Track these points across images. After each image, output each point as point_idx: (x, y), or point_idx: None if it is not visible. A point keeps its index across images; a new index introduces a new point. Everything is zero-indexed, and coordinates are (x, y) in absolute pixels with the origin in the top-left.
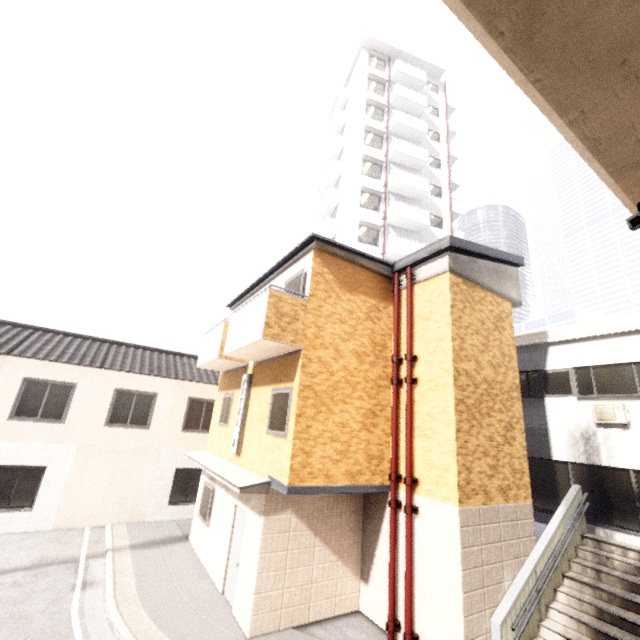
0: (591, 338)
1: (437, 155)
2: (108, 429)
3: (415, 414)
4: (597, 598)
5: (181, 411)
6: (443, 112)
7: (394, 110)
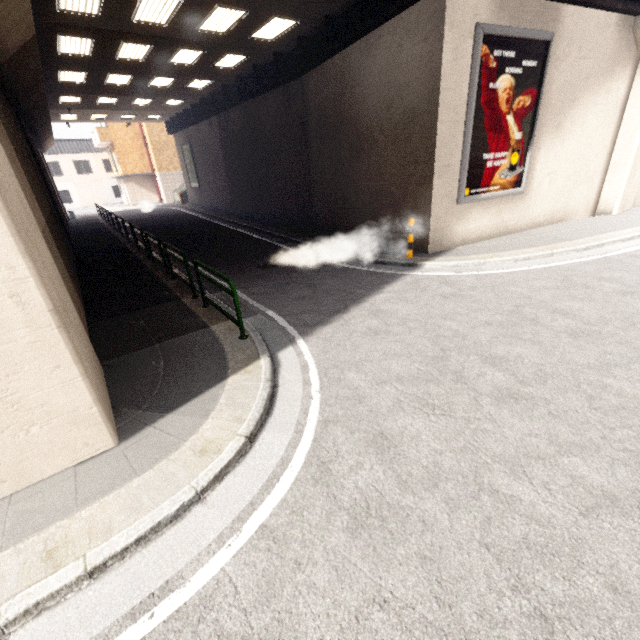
0: None
1: None
2: (79, 176)
3: (150, 154)
4: None
5: (102, 165)
6: None
7: None
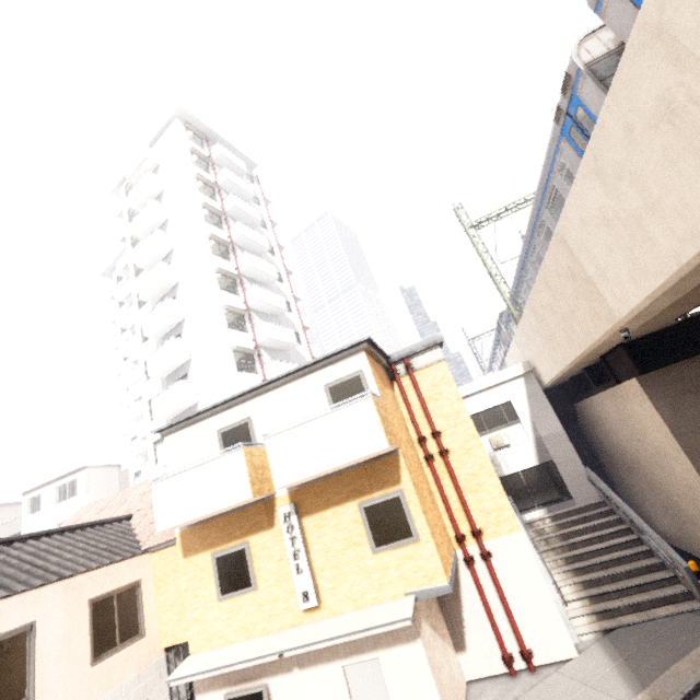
0: (474, 393)
1: (270, 242)
2: None
3: (457, 478)
4: (556, 554)
5: (83, 631)
6: (263, 203)
7: (224, 191)
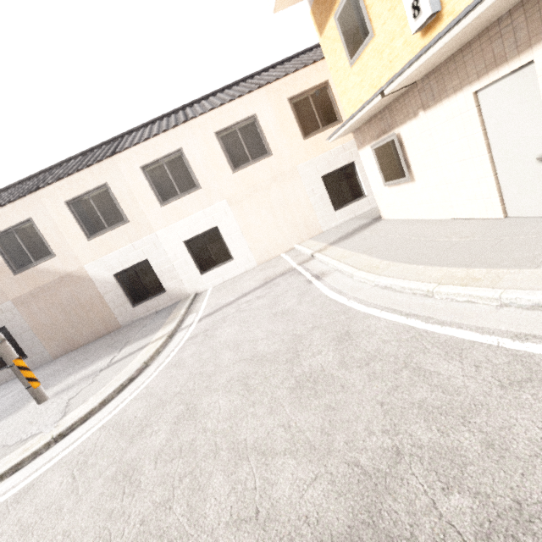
0: None
1: None
2: (238, 174)
3: None
4: None
5: (290, 119)
6: None
7: None
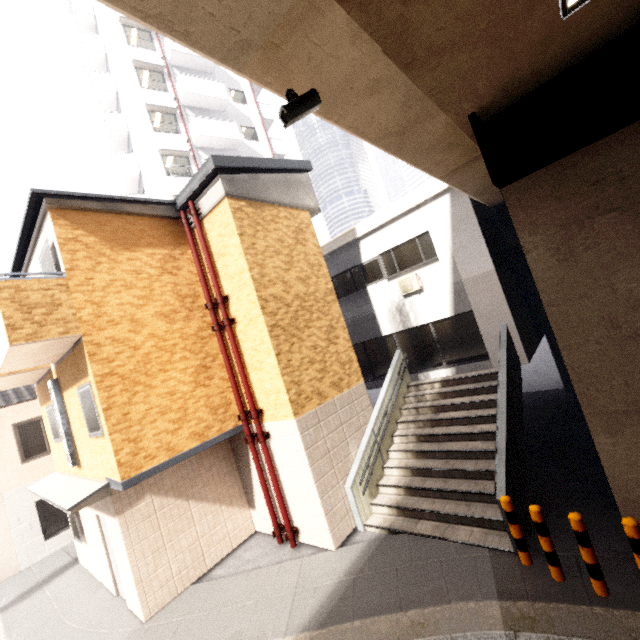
0: (386, 224)
1: None
2: None
3: (243, 352)
4: (417, 428)
5: (9, 444)
6: None
7: None
